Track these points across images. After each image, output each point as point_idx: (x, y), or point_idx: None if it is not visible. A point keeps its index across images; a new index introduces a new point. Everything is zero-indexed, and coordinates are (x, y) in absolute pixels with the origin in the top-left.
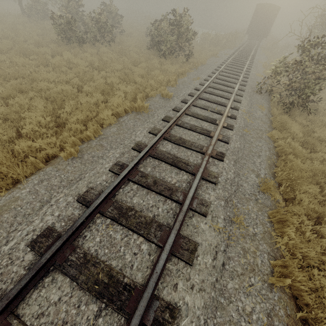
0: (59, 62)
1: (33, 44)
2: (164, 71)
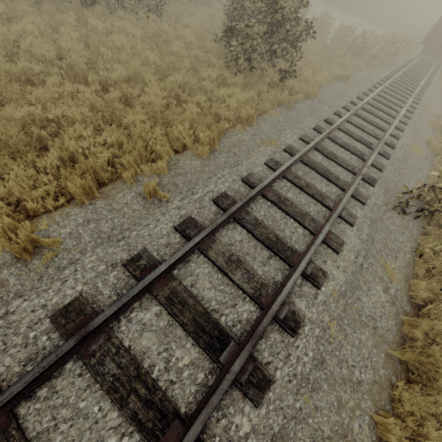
0: None
1: None
2: (218, 100)
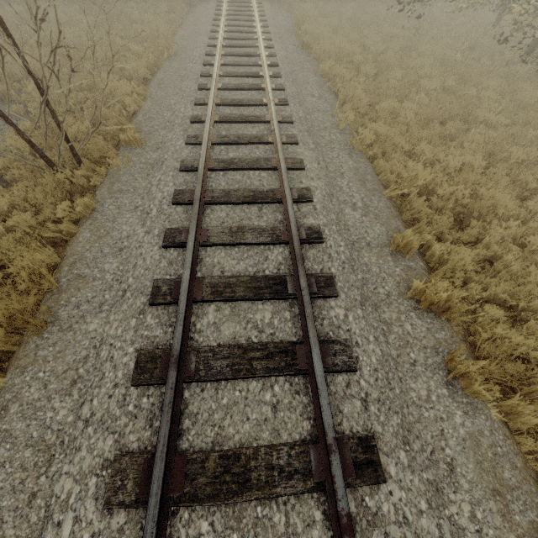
0: None
1: None
2: None
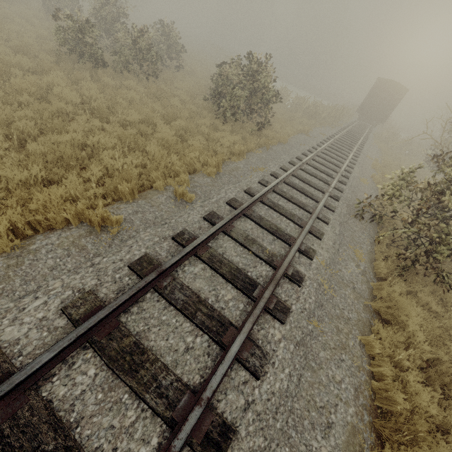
0: (22, 85)
1: (11, 47)
2: (214, 140)
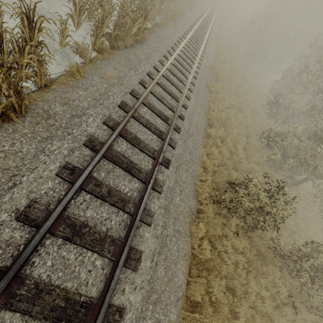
0: None
1: None
2: None
